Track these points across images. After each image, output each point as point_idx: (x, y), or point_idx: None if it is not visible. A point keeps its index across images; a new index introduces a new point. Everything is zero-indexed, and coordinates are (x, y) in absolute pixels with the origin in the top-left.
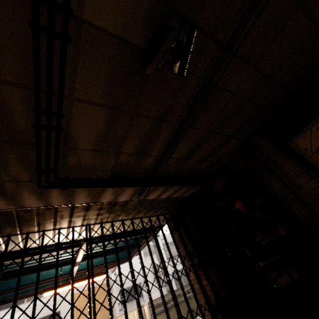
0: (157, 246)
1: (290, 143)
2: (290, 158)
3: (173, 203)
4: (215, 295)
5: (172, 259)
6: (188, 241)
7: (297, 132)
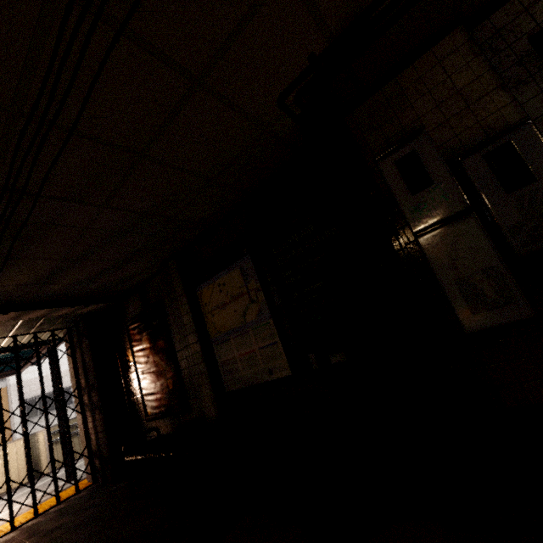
0: (18, 384)
1: (197, 289)
2: (190, 310)
3: (63, 319)
4: (97, 441)
5: (43, 400)
6: (82, 373)
7: (205, 279)
